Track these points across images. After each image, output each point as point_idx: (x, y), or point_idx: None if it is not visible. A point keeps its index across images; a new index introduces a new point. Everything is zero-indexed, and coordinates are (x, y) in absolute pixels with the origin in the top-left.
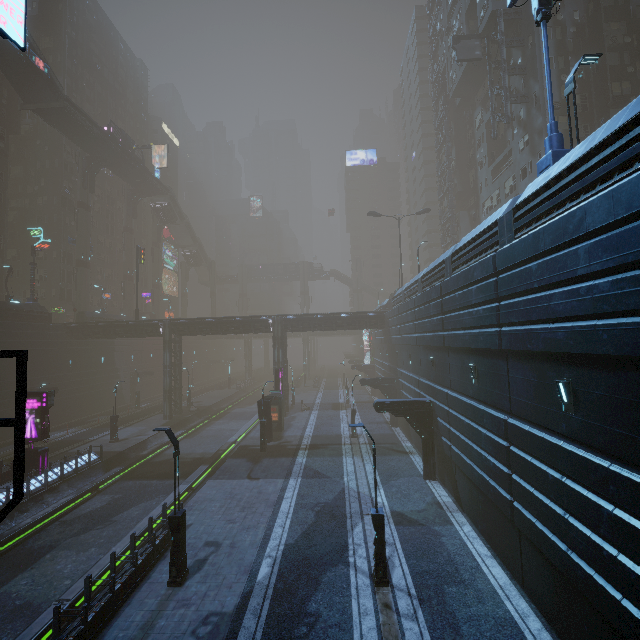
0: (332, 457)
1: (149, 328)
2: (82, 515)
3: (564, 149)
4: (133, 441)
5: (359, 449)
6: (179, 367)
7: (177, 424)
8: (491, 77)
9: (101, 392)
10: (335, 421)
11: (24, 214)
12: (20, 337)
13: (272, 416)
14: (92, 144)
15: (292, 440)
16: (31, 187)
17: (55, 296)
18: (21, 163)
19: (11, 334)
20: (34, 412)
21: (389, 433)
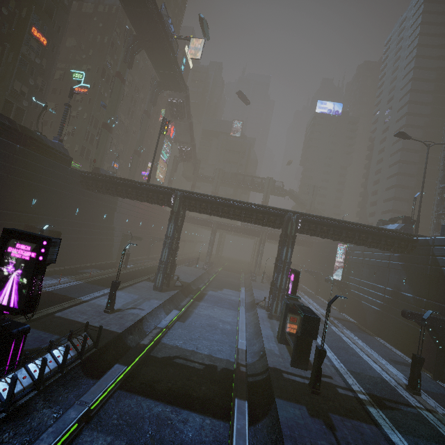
0: None
1: (161, 195)
2: None
3: None
4: (130, 316)
5: None
6: (176, 240)
7: (168, 300)
8: None
9: (96, 245)
10: (346, 345)
11: (69, 75)
12: (37, 171)
13: (290, 327)
14: (143, 20)
15: (330, 374)
16: (79, 58)
17: (76, 151)
18: (76, 35)
19: (29, 164)
20: (22, 265)
21: None
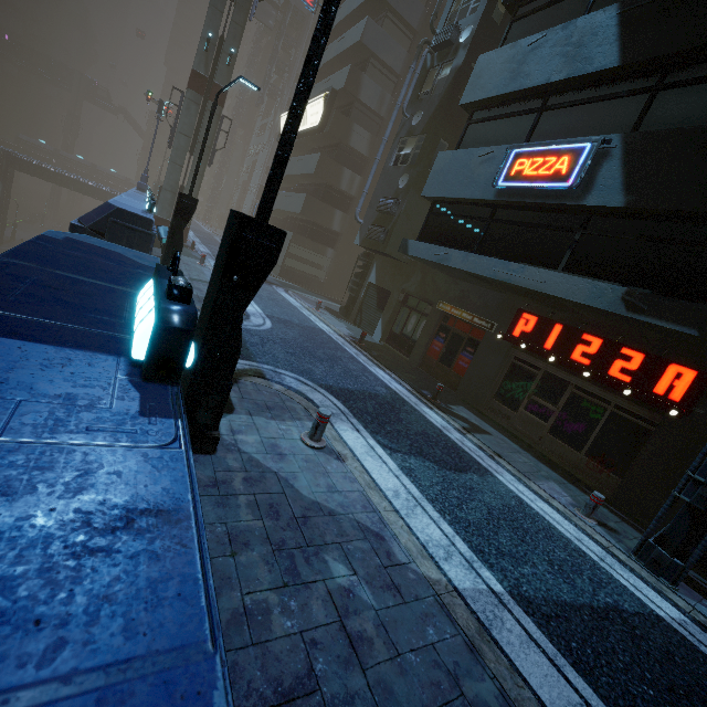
0: None
1: None
2: None
3: (144, 184)
4: None
5: None
6: None
7: None
8: (273, 53)
9: None
10: None
11: None
12: None
13: None
14: None
15: None
16: None
17: None
18: None
19: None
20: None
21: None
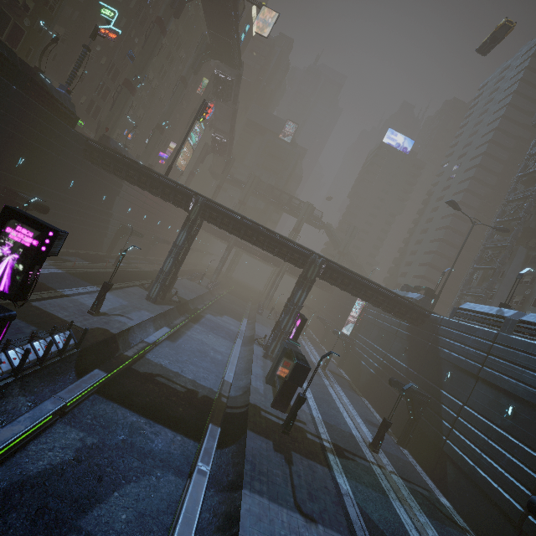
0: (378, 495)
1: (179, 195)
2: (28, 480)
3: None
4: (116, 324)
5: (398, 487)
6: (185, 251)
7: (160, 314)
8: None
9: (85, 230)
10: (330, 399)
11: None
12: (32, 124)
13: (281, 370)
14: None
15: (306, 420)
16: None
17: (82, 104)
18: None
19: (23, 114)
20: (20, 251)
21: (405, 459)
